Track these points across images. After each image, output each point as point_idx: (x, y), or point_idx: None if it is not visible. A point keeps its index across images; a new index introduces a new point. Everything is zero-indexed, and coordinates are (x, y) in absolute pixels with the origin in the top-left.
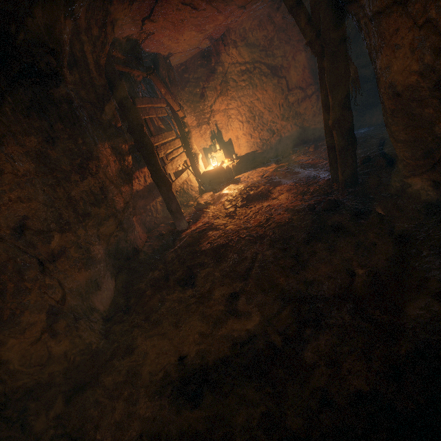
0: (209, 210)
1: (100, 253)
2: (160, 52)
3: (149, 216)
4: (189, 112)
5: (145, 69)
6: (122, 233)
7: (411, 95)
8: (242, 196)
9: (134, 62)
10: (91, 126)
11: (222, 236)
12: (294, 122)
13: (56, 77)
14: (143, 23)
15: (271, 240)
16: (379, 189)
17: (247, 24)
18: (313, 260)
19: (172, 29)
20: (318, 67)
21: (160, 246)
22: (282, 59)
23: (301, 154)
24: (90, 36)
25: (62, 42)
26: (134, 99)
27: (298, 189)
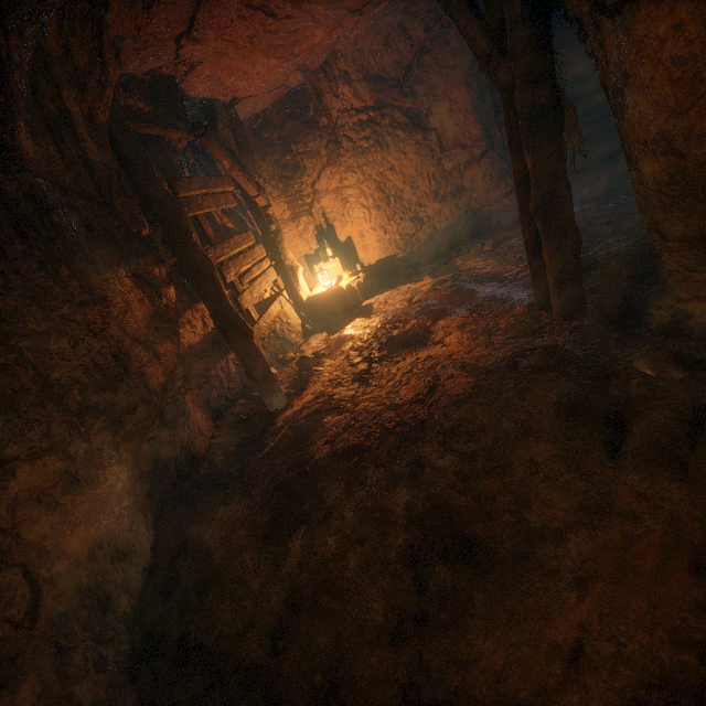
0: (323, 368)
1: (120, 480)
2: (216, 97)
3: (215, 387)
4: (276, 196)
5: (191, 127)
6: (165, 432)
7: (705, 154)
8: (380, 339)
9: (170, 116)
10: (87, 240)
11: (351, 427)
12: (455, 203)
13: (1, 153)
14: (179, 45)
15: (444, 434)
16: (627, 322)
17: (366, 43)
18: (536, 482)
19: (234, 54)
20: (503, 110)
21: (238, 445)
22: (428, 100)
23: (472, 257)
24: (73, 72)
25: (7, 83)
26: (173, 183)
27: (477, 325)
